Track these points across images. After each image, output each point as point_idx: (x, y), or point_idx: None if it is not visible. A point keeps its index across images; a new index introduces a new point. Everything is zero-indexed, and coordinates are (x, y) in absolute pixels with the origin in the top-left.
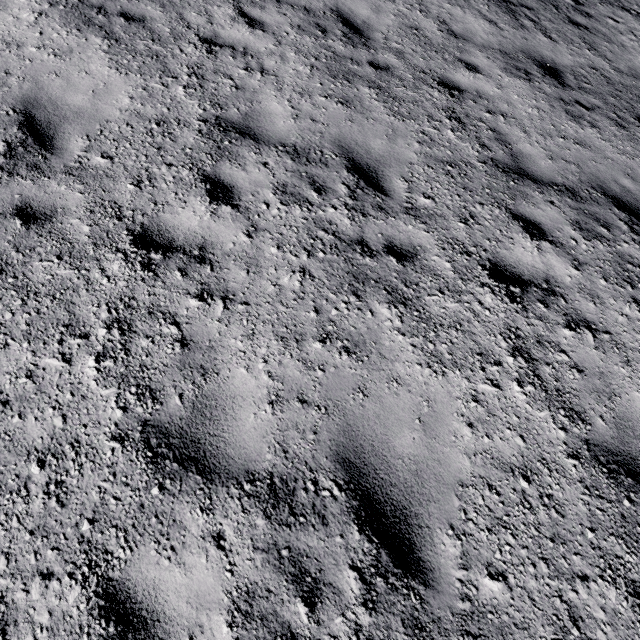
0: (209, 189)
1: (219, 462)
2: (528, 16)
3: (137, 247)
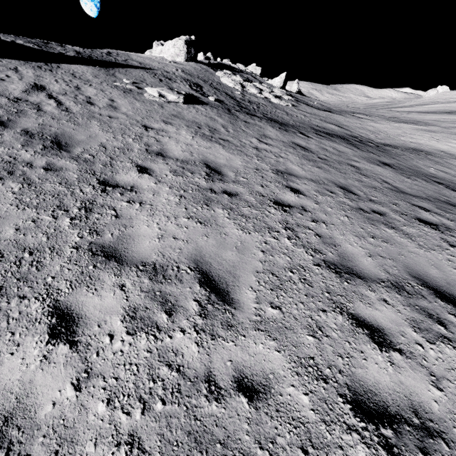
0: (290, 189)
1: (364, 275)
2: (362, 148)
3: (277, 205)
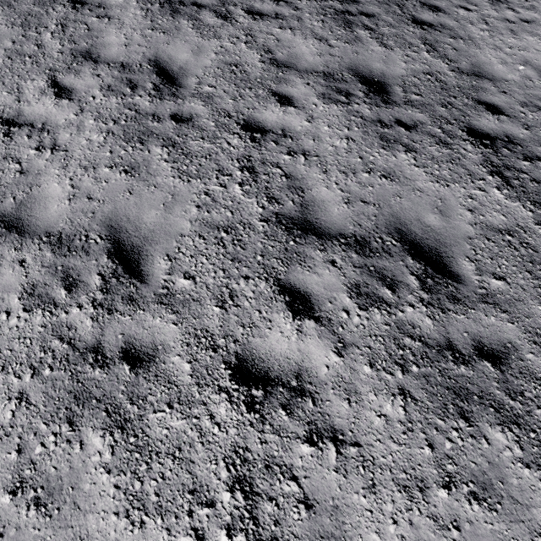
0: None
1: None
2: (366, 25)
3: None
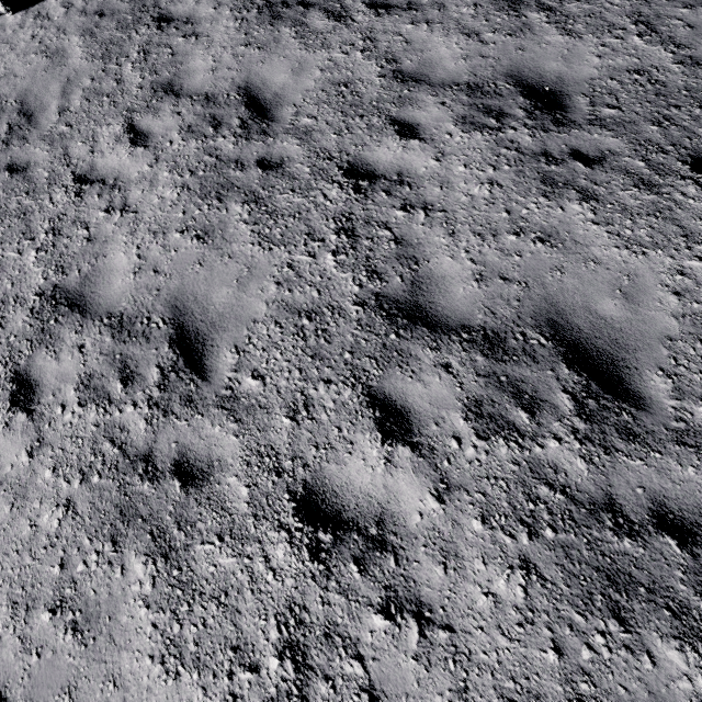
0: (14, 390)
1: None
2: (542, 3)
3: None
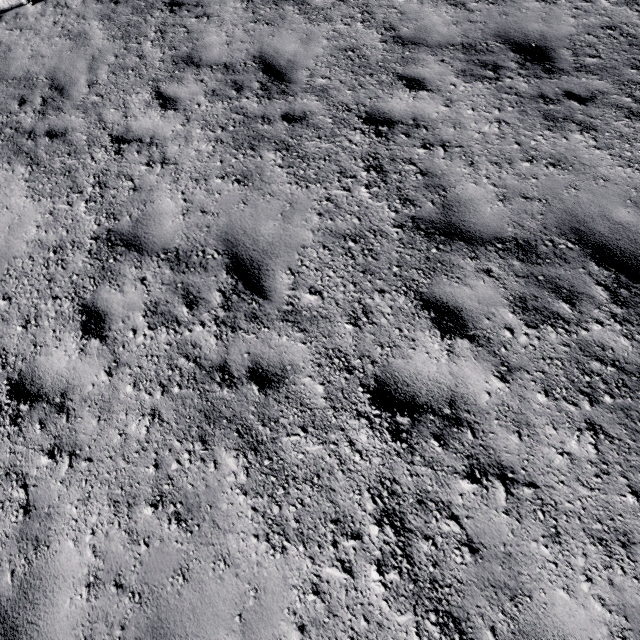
0: (84, 321)
1: None
2: None
3: (11, 398)
